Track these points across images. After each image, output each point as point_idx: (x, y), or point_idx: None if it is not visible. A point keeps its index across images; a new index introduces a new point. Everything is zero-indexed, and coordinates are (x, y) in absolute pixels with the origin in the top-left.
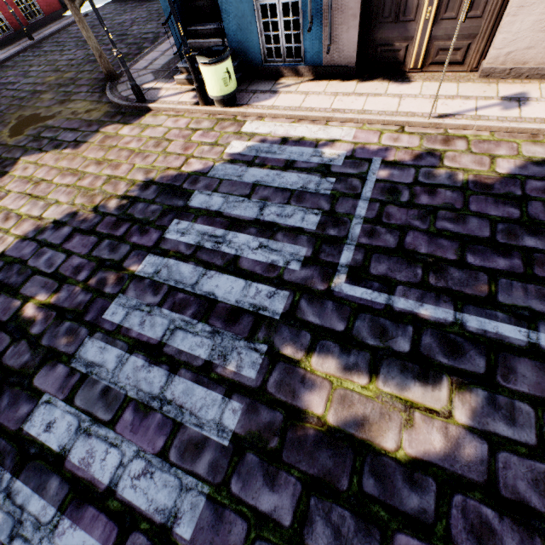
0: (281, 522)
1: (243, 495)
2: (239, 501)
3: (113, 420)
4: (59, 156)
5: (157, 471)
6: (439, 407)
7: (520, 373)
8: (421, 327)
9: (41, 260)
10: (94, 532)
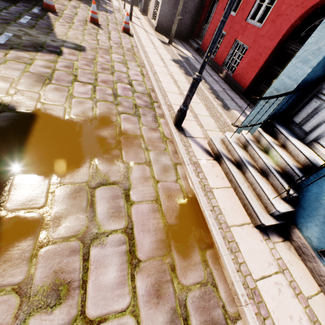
0: None
1: None
2: None
3: None
4: None
5: None
6: None
7: None
8: None
9: None
10: None
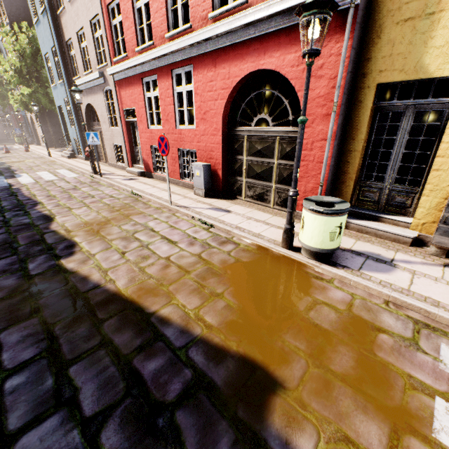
0: None
1: None
2: None
3: None
4: None
5: None
6: None
7: None
8: None
9: None
10: None
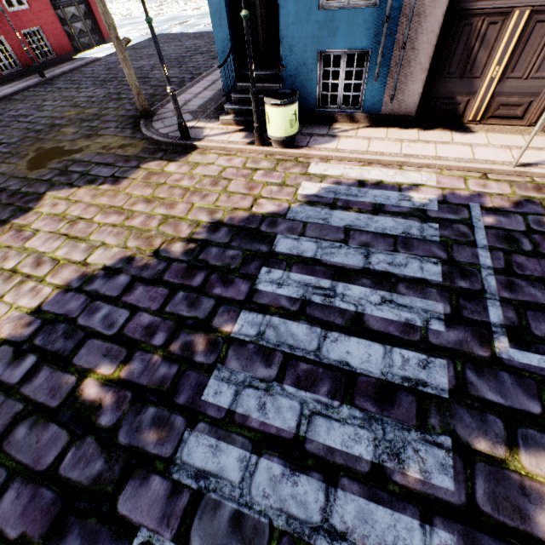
0: None
1: None
2: None
3: None
4: (95, 192)
5: None
6: None
7: None
8: None
9: (95, 317)
10: None
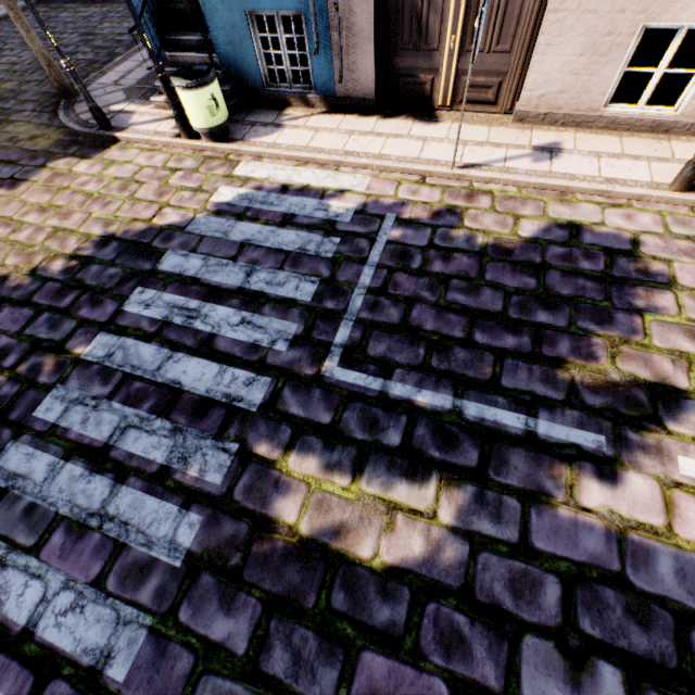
0: (234, 651)
1: (193, 623)
2: (188, 632)
3: (38, 545)
4: None
5: (90, 604)
6: (424, 507)
7: (513, 465)
8: (416, 416)
9: None
10: (3, 685)
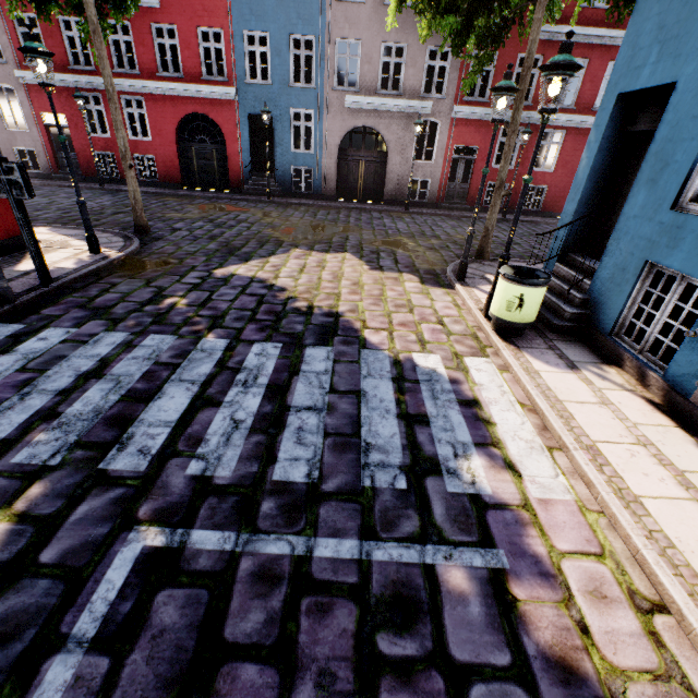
0: None
1: None
2: None
3: (26, 369)
4: (357, 265)
5: None
6: None
7: None
8: None
9: (227, 290)
10: None
